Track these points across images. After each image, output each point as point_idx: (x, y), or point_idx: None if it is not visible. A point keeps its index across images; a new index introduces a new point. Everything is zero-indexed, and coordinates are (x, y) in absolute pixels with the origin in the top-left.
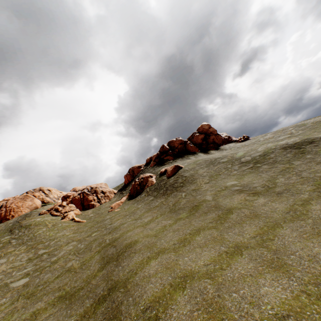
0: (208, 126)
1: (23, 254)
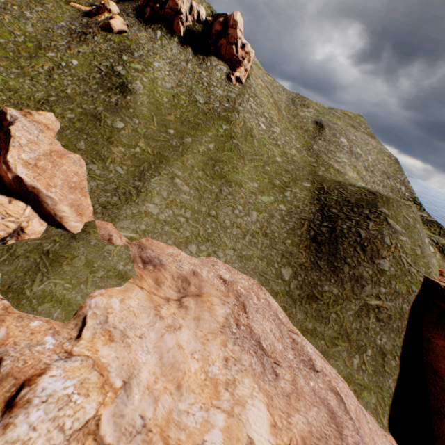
0: (232, 24)
1: None
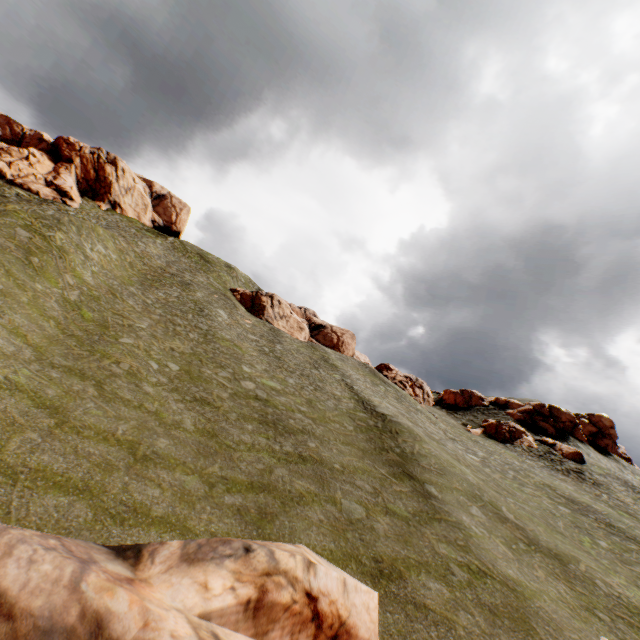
0: (611, 424)
1: (432, 424)
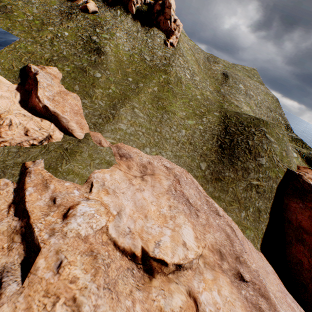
0: (168, 5)
1: None
